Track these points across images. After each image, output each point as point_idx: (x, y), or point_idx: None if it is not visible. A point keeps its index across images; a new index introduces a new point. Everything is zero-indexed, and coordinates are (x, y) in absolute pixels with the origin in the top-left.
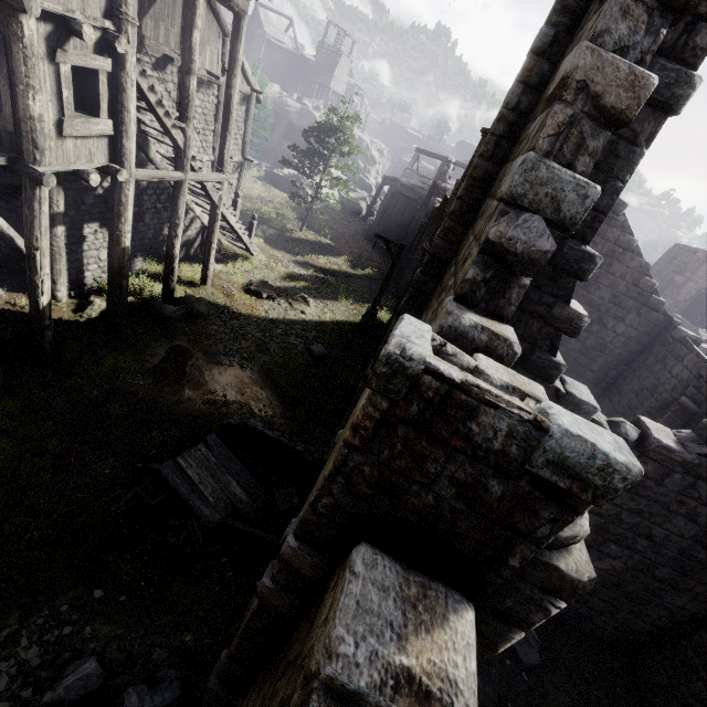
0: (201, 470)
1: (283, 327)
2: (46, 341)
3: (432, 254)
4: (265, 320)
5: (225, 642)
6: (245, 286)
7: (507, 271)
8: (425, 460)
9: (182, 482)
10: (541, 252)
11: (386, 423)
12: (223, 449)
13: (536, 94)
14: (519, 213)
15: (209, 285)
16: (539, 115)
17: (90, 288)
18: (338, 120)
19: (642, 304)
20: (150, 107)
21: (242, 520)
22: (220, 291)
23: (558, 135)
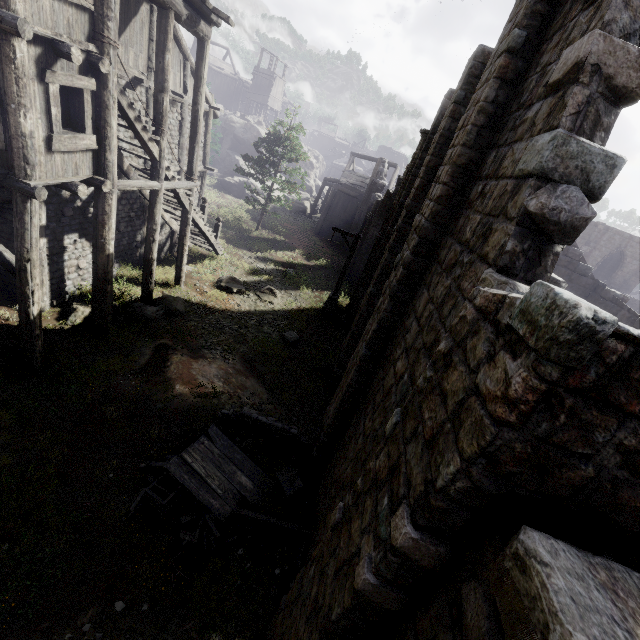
0: (206, 463)
1: (256, 318)
2: (37, 351)
3: (422, 236)
4: (239, 313)
5: (255, 638)
6: (216, 283)
7: (542, 240)
8: (593, 429)
9: (190, 477)
10: (583, 219)
11: (552, 395)
12: (224, 439)
13: (512, 88)
14: (555, 185)
15: (183, 285)
16: (538, 101)
17: (71, 296)
18: (285, 131)
19: (572, 271)
20: (129, 123)
21: (251, 509)
22: (193, 289)
23: (578, 113)
